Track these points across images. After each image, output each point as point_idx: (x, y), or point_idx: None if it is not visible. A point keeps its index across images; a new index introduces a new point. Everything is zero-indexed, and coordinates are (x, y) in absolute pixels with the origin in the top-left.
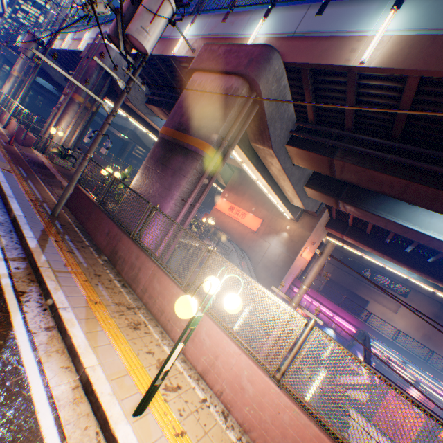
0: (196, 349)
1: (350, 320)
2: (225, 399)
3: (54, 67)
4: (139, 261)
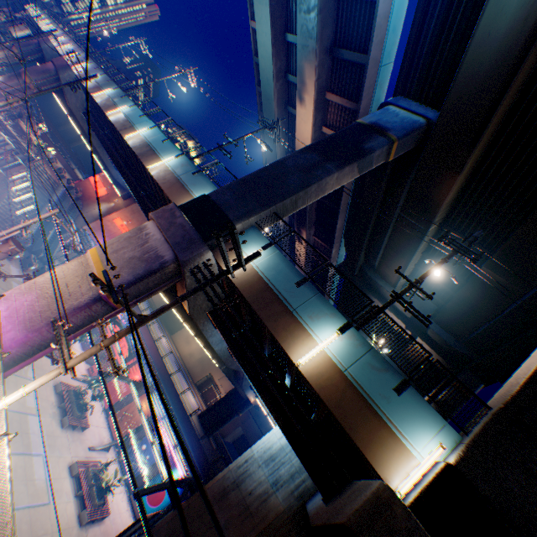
0: None
1: None
2: None
3: None
4: None
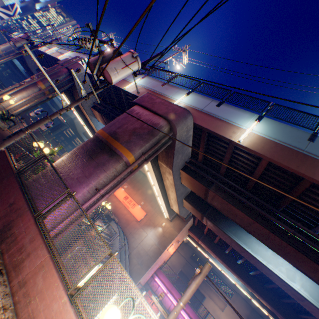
0: None
1: (193, 317)
2: None
3: (36, 62)
4: (32, 245)
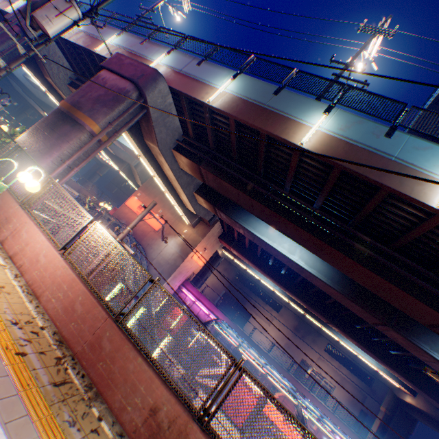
0: (15, 242)
1: (222, 318)
2: (24, 269)
3: None
4: None
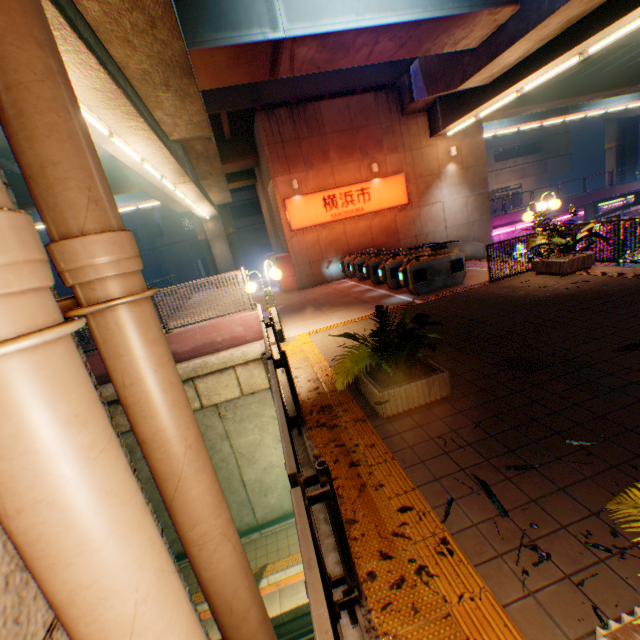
0: None
1: None
2: None
3: None
4: None
